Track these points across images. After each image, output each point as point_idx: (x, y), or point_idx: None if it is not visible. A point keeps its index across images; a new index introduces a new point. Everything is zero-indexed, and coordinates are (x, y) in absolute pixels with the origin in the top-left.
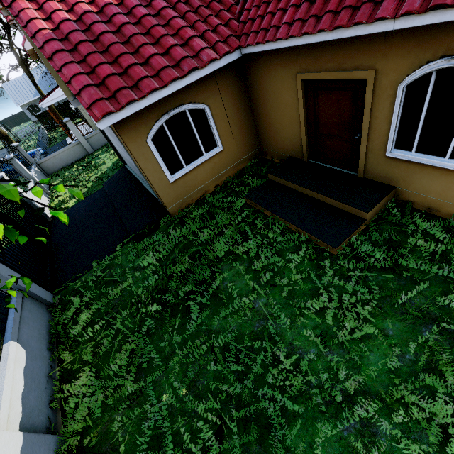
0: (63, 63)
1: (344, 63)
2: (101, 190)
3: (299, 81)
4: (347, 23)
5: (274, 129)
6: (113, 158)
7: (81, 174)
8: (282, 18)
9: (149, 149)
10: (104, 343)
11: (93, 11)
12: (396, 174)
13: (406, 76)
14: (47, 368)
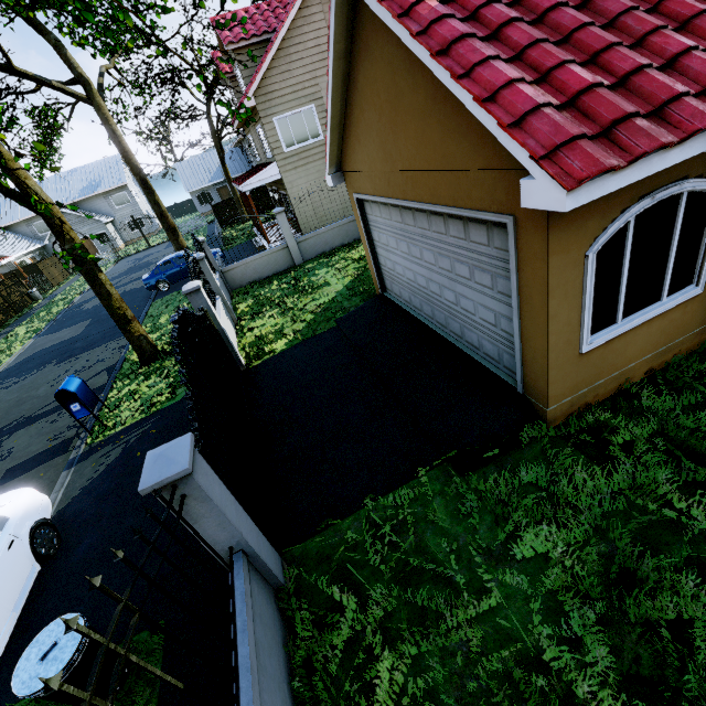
0: (480, 58)
1: None
2: (334, 331)
3: None
4: None
5: None
6: (342, 277)
7: (288, 296)
8: None
9: (580, 272)
10: None
11: None
12: None
13: None
14: None
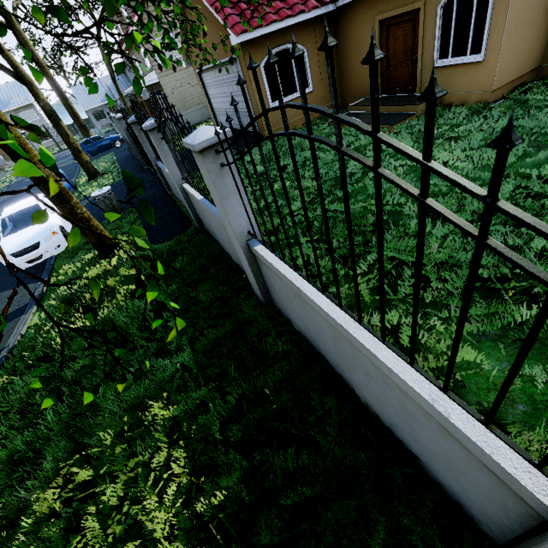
0: None
1: (406, 0)
2: None
3: (377, 22)
4: None
5: (356, 74)
6: None
7: None
8: None
9: (260, 74)
10: None
11: None
12: (440, 81)
13: (442, 0)
14: None
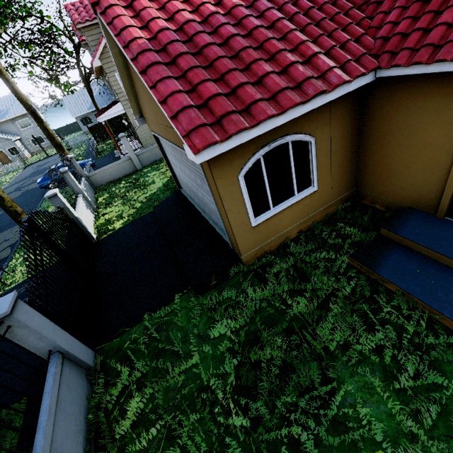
0: (159, 78)
1: None
2: (151, 214)
3: None
4: None
5: (392, 171)
6: (163, 178)
7: (129, 191)
8: None
9: (238, 186)
10: None
11: (197, 21)
12: None
13: None
14: None
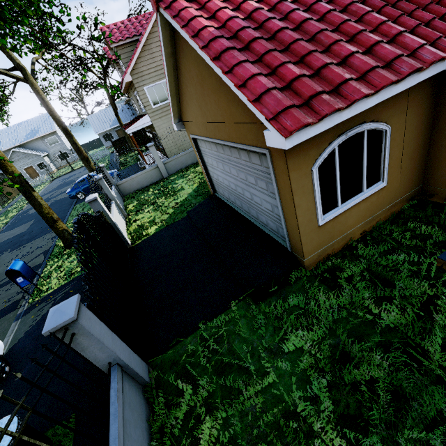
0: (236, 62)
1: None
2: (185, 219)
3: None
4: None
5: None
6: (192, 184)
7: (159, 198)
8: None
9: (310, 180)
10: None
11: (264, 9)
12: None
13: None
14: None
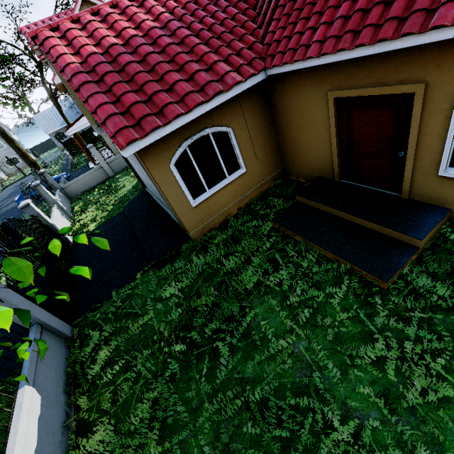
0: (89, 94)
1: (385, 78)
2: (121, 213)
3: (331, 99)
4: (393, 35)
5: (301, 149)
6: (132, 181)
7: (102, 197)
8: (312, 37)
9: (172, 174)
10: (124, 389)
11: (120, 44)
12: (451, 195)
13: None
14: (63, 416)
